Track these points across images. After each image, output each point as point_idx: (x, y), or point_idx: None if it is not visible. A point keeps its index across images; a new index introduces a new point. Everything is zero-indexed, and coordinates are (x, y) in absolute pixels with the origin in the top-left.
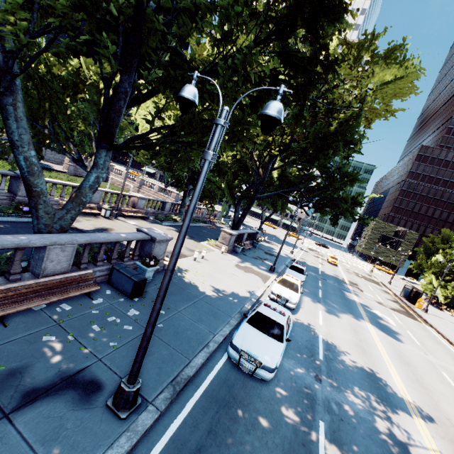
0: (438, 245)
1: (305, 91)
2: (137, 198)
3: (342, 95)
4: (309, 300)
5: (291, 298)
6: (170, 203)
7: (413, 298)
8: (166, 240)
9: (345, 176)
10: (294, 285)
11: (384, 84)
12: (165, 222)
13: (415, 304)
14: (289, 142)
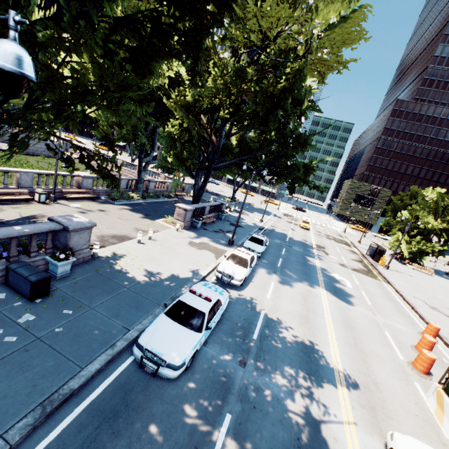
0: (405, 201)
1: (202, 35)
2: (81, 178)
3: (289, 44)
4: (264, 272)
5: (237, 274)
6: (125, 180)
7: (377, 256)
8: (85, 227)
9: (297, 139)
10: (243, 260)
11: (330, 27)
12: (119, 201)
13: (378, 262)
14: (238, 103)
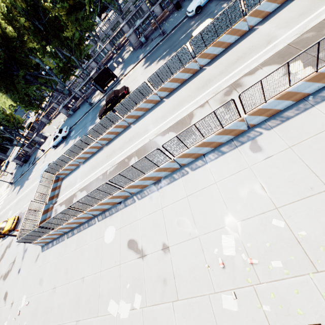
0: None
1: None
2: None
3: None
4: None
5: None
6: None
7: None
8: None
9: None
10: None
11: None
12: None
13: None
14: None
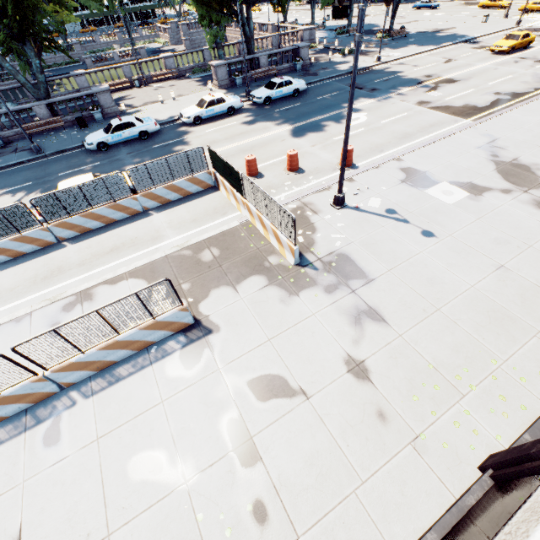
0: None
1: None
2: (163, 60)
3: None
4: (244, 116)
5: (187, 114)
6: (209, 50)
7: None
8: (103, 91)
9: None
10: (203, 103)
11: None
12: (196, 75)
13: None
14: None
